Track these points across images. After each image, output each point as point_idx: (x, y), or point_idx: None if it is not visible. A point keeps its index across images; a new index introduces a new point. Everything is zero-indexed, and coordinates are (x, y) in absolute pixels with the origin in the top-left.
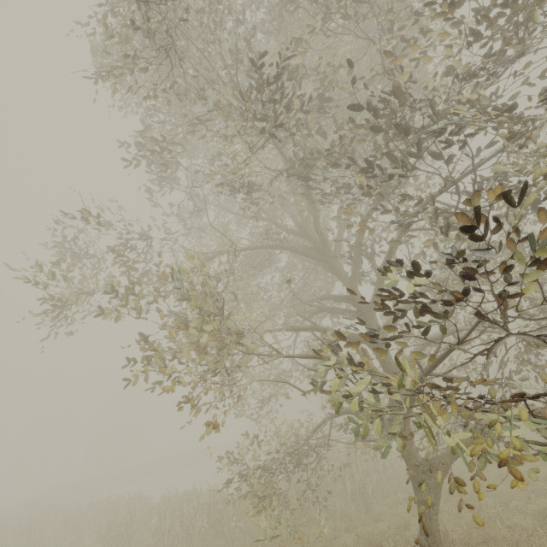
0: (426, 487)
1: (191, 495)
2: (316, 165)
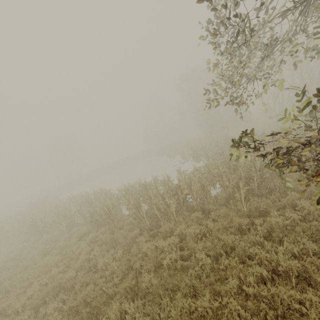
0: None
1: (145, 185)
2: None
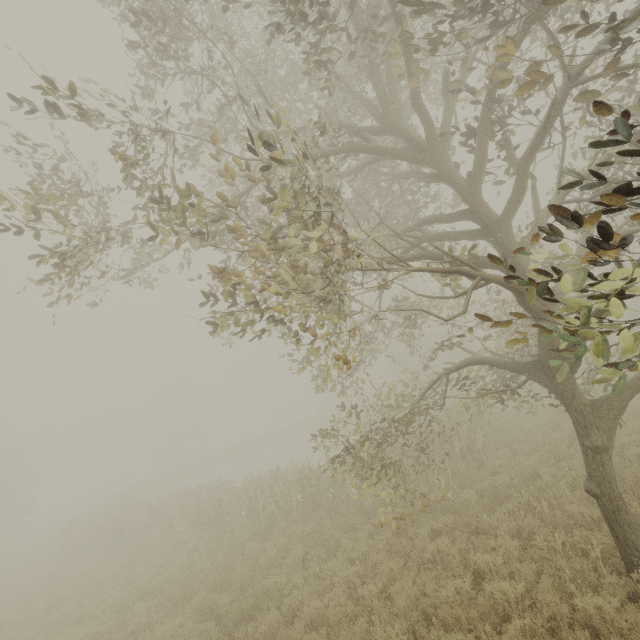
0: (596, 431)
1: (276, 475)
2: None
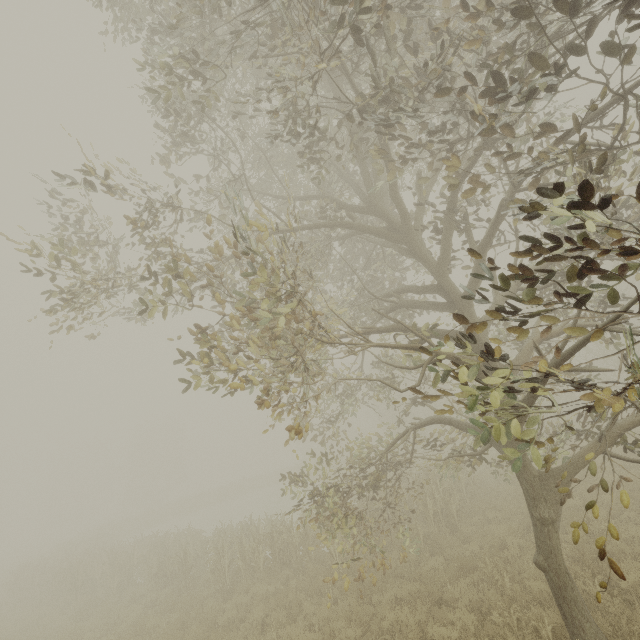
0: (543, 503)
1: (248, 526)
2: (399, 98)
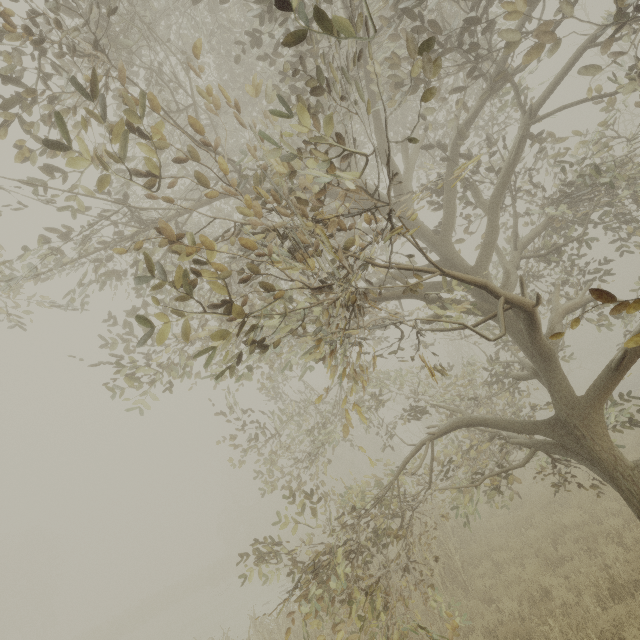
0: None
1: None
2: None
